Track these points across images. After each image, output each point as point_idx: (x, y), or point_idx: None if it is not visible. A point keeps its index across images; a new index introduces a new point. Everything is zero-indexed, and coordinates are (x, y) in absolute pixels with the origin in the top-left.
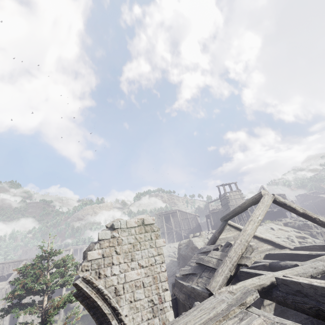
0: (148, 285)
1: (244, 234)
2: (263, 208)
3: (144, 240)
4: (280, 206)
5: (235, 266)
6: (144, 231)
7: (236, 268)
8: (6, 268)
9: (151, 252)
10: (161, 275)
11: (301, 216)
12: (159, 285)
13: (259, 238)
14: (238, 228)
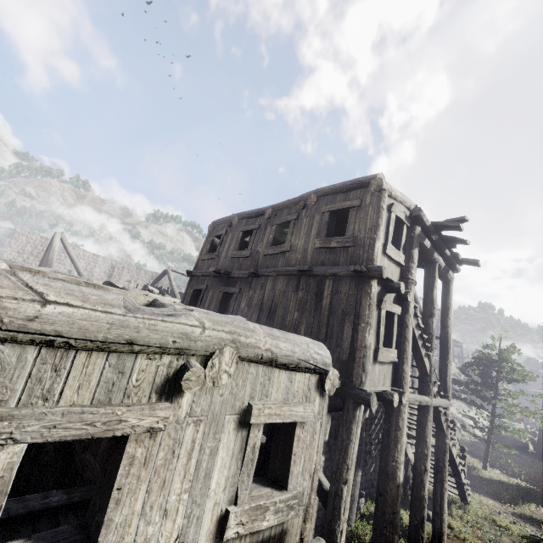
0: None
1: None
2: None
3: None
4: None
5: None
6: None
7: None
8: (118, 269)
9: None
10: None
11: None
12: None
13: None
14: None
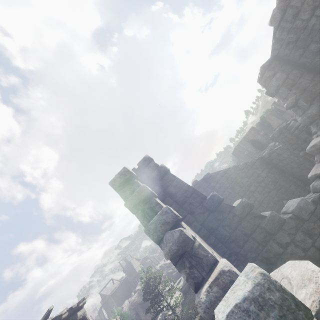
0: None
1: None
2: None
3: None
4: None
5: None
6: None
7: None
8: None
9: None
10: None
11: None
12: None
13: None
14: None
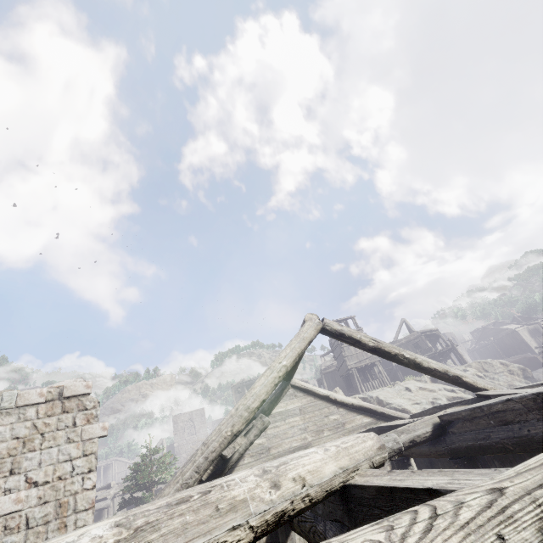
0: (39, 523)
1: (247, 395)
2: (295, 344)
3: (56, 429)
4: (336, 339)
5: (213, 460)
6: (60, 411)
7: (216, 464)
8: None
9: (66, 451)
10: (80, 499)
11: (374, 353)
12: (69, 519)
13: (347, 405)
14: (310, 390)
